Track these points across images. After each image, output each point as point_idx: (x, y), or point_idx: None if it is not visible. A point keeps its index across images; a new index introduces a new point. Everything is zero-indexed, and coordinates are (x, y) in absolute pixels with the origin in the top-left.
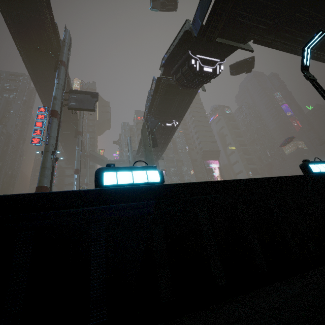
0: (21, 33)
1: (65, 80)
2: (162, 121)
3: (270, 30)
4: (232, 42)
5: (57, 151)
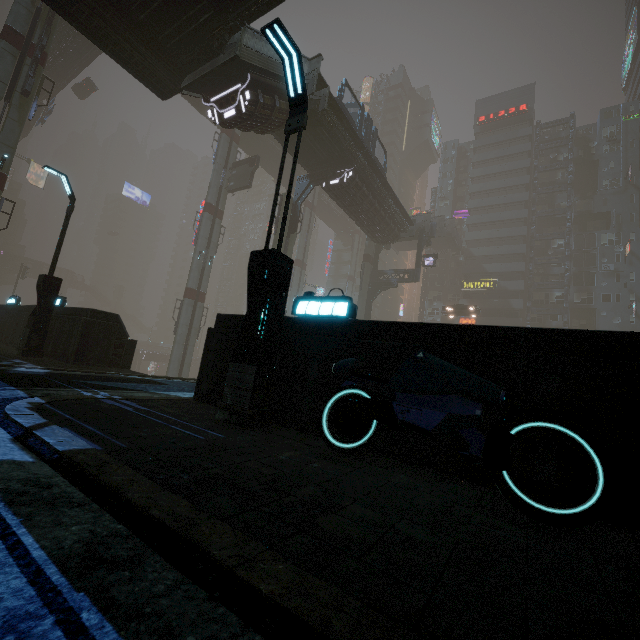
0: (199, 106)
1: (229, 152)
2: (315, 180)
3: (220, 7)
4: (207, 66)
5: (213, 249)
